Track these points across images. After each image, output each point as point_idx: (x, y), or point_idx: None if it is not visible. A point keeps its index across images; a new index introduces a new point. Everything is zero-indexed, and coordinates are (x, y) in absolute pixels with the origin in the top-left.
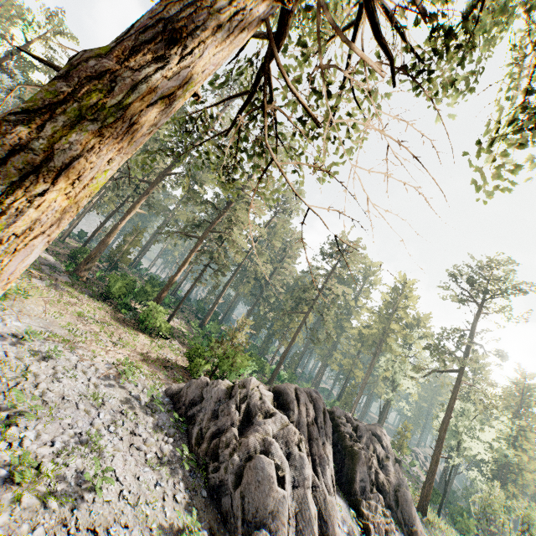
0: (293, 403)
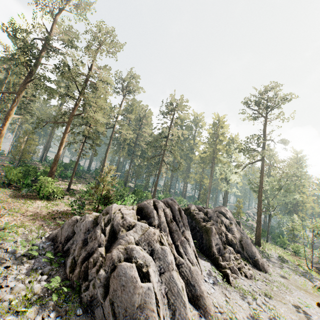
0: (152, 212)
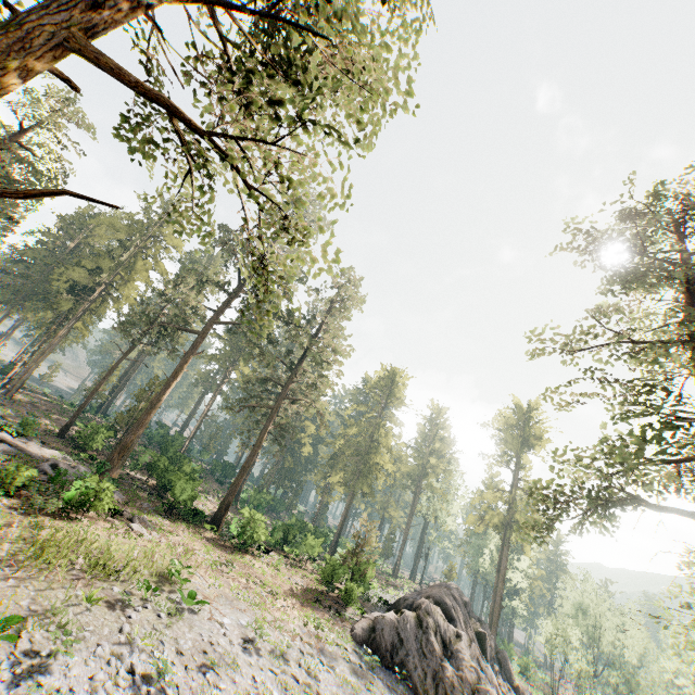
0: (453, 611)
